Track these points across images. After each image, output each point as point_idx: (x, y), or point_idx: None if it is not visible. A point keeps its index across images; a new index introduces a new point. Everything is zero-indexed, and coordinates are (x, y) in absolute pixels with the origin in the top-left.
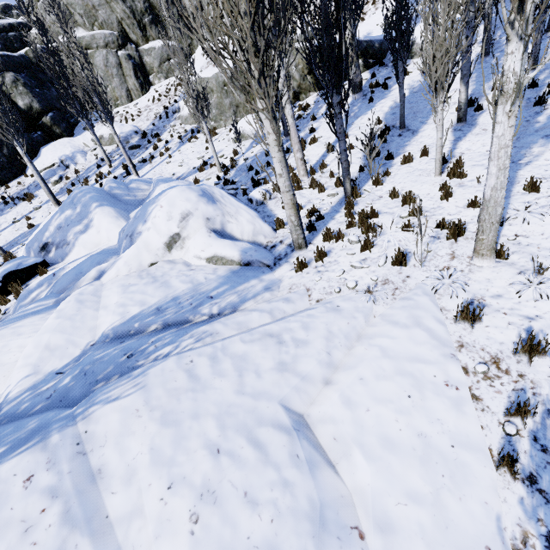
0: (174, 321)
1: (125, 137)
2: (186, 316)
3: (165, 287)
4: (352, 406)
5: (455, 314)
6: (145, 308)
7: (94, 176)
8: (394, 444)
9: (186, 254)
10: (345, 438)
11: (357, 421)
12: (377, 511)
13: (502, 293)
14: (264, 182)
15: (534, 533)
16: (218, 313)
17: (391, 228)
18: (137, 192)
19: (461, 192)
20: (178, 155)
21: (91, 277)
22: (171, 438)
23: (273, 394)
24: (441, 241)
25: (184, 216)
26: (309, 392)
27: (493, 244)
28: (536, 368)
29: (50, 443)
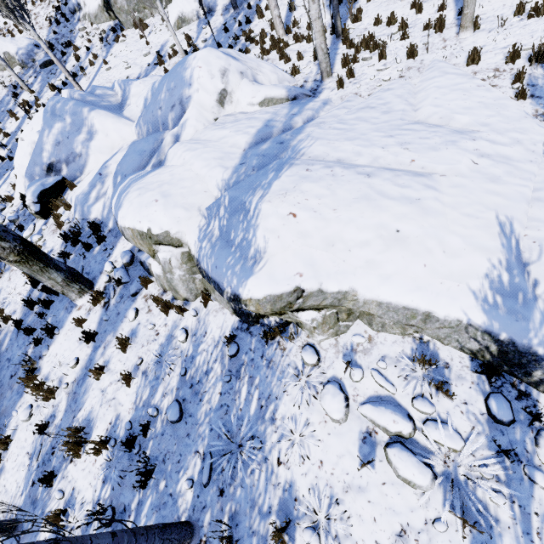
0: (284, 129)
1: (26, 54)
2: (290, 124)
3: (253, 119)
4: (440, 106)
5: (463, 63)
6: (257, 128)
7: (17, 107)
8: (470, 108)
9: (238, 106)
10: (447, 115)
11: (447, 109)
12: (479, 123)
13: (484, 44)
14: (245, 52)
15: (539, 108)
16: (307, 120)
17: (390, 42)
18: (109, 98)
19: (427, 6)
20: (114, 59)
21: (169, 142)
22: (362, 141)
23: (394, 119)
24: (431, 36)
25: (223, 73)
26: (410, 115)
27: (473, 16)
28: (517, 63)
29: (297, 163)
